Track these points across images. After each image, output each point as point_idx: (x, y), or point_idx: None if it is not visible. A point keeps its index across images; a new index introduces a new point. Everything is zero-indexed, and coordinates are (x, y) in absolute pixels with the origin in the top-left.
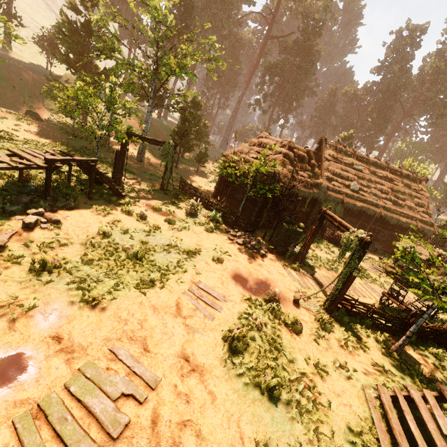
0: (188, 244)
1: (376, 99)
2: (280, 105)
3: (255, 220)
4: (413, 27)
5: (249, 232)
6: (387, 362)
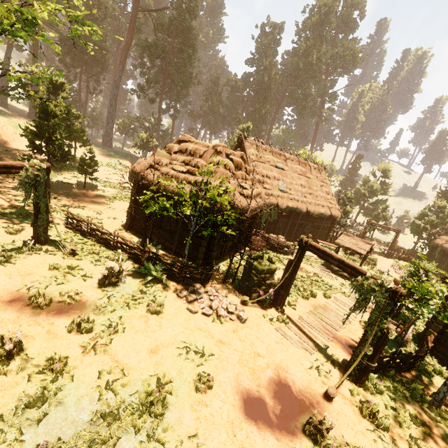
0: (139, 374)
1: (255, 90)
2: (167, 92)
3: (204, 257)
4: (273, 24)
5: (206, 280)
6: (447, 433)
